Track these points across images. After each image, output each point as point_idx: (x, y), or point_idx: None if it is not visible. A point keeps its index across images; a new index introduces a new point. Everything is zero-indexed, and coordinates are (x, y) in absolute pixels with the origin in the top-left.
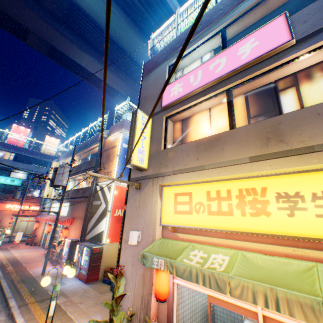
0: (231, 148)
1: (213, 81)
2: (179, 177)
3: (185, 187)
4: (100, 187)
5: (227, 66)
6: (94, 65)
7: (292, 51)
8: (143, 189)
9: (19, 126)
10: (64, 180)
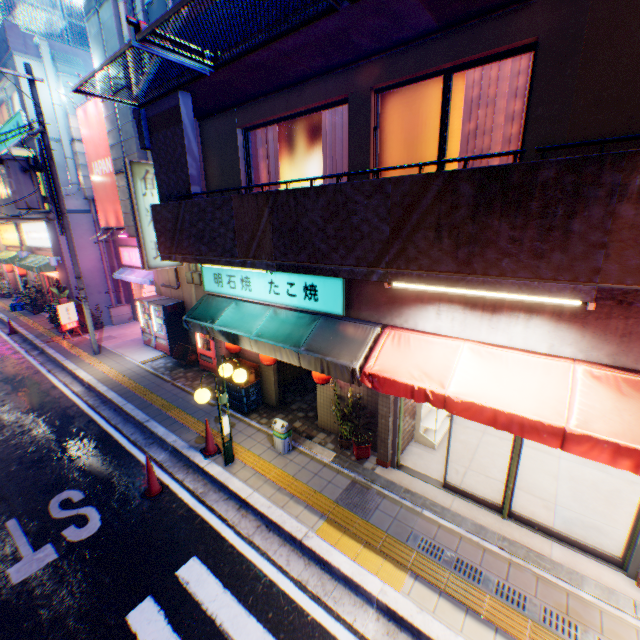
0: None
1: None
2: None
3: (1, 228)
4: None
5: None
6: None
7: None
8: None
9: None
10: None
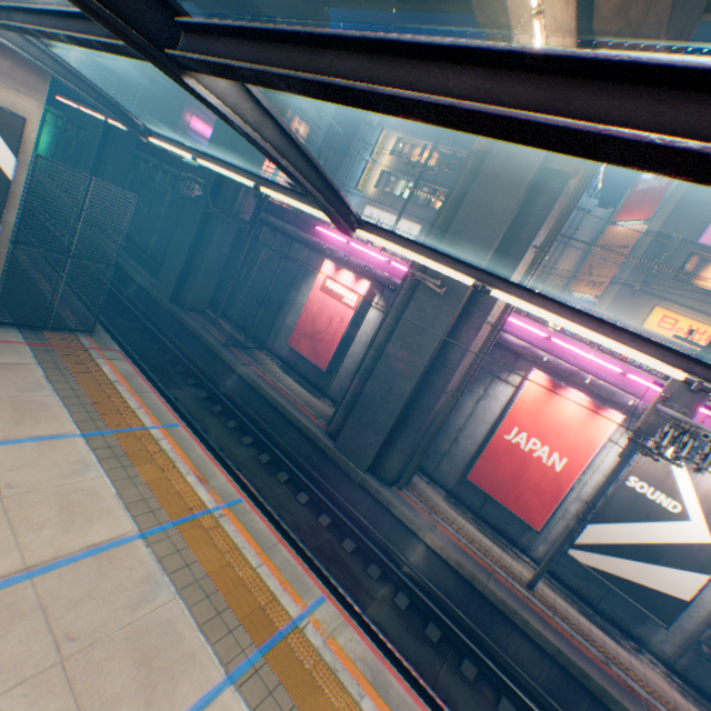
0: None
1: None
2: (676, 308)
3: (674, 316)
4: None
5: None
6: None
7: None
8: (634, 298)
9: None
10: None
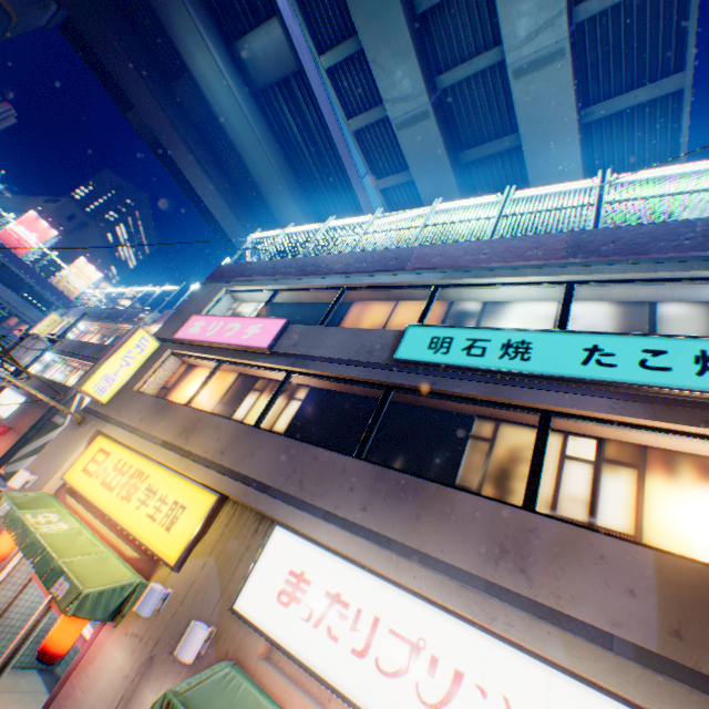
0: (167, 423)
1: (217, 343)
2: (116, 431)
3: (113, 445)
4: (82, 397)
5: (233, 337)
6: (215, 199)
7: (264, 359)
8: (83, 426)
9: (40, 219)
10: (26, 360)
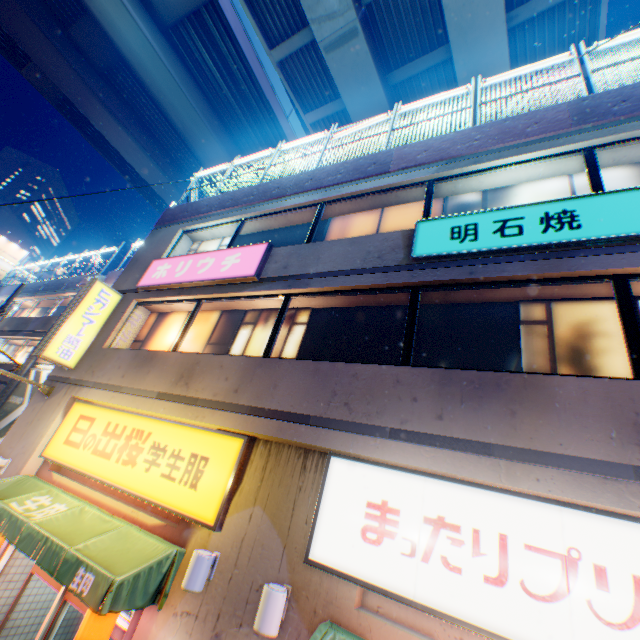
0: (156, 374)
1: (191, 282)
2: (96, 394)
3: (95, 410)
4: (38, 373)
5: (209, 272)
6: (138, 155)
7: (253, 288)
8: (53, 396)
9: None
10: None
